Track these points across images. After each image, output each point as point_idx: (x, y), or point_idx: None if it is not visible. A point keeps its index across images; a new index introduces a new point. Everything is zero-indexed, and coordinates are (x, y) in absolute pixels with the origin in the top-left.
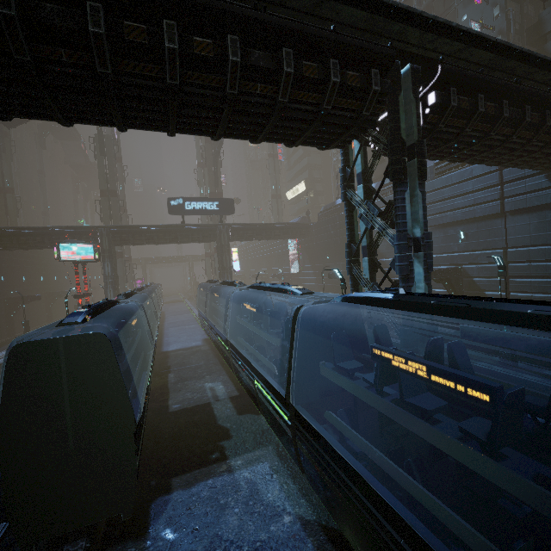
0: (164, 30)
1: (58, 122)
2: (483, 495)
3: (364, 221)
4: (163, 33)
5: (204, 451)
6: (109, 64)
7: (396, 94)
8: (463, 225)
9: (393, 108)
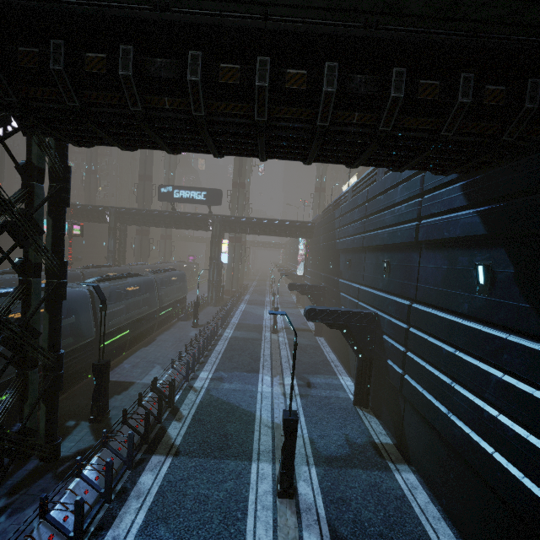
0: None
1: None
2: None
3: None
4: None
5: None
6: None
7: None
8: (389, 253)
9: None
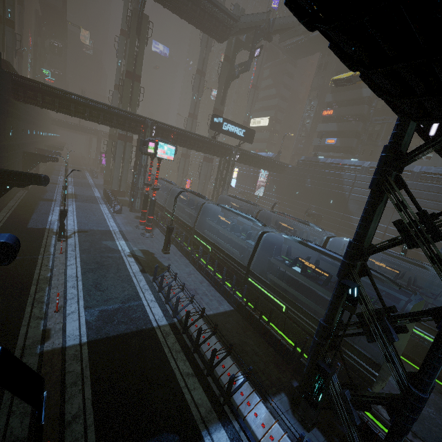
0: None
1: None
2: None
3: None
4: None
5: None
6: None
7: None
8: None
9: None
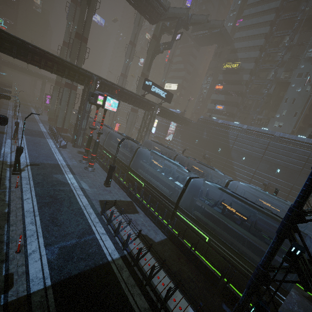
0: None
1: None
2: None
3: None
4: None
5: None
6: None
7: None
8: (280, 168)
9: None
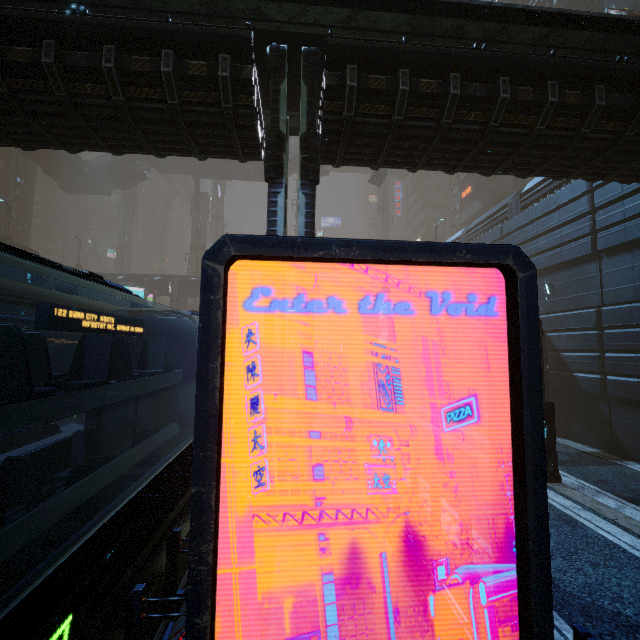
0: None
1: None
2: (41, 535)
3: None
4: None
5: None
6: None
7: (277, 82)
8: (549, 275)
9: (272, 99)
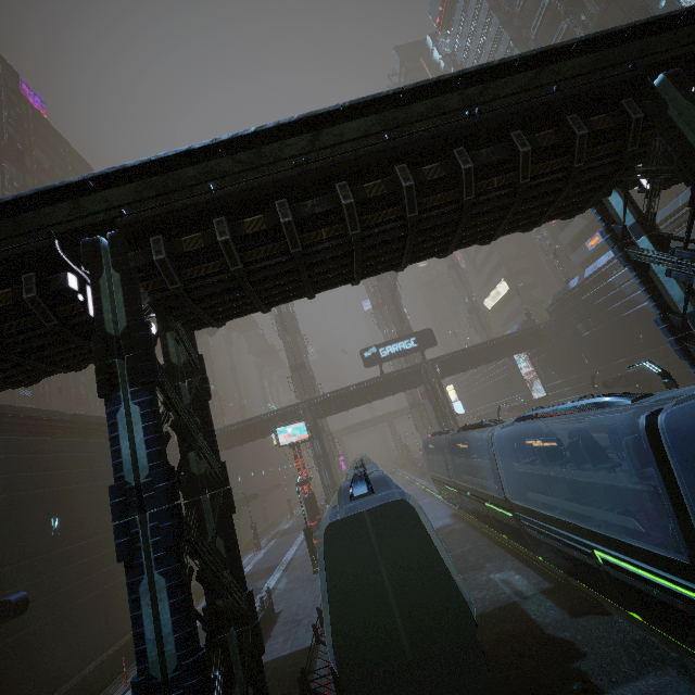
0: (396, 175)
1: (309, 297)
2: None
3: (680, 277)
4: (395, 178)
5: (552, 679)
6: (358, 224)
7: (661, 111)
8: None
9: (666, 127)
